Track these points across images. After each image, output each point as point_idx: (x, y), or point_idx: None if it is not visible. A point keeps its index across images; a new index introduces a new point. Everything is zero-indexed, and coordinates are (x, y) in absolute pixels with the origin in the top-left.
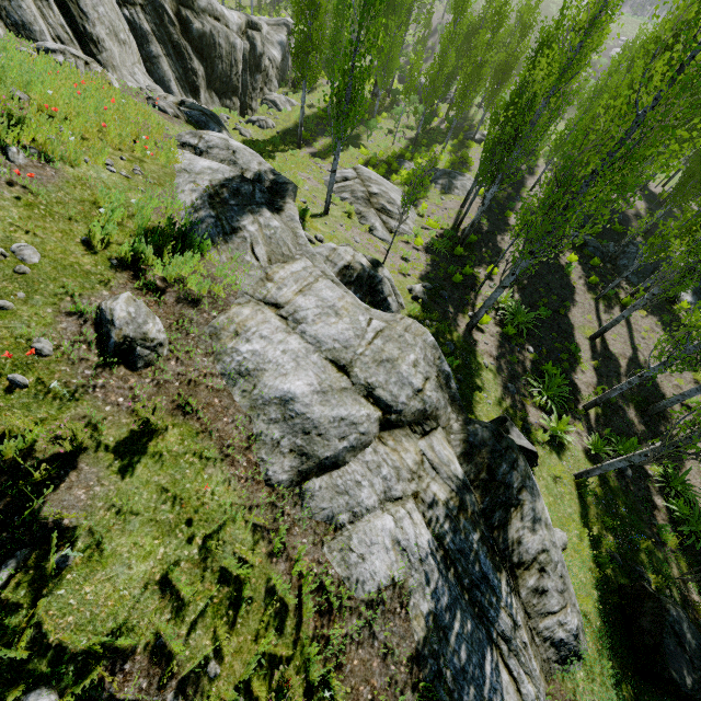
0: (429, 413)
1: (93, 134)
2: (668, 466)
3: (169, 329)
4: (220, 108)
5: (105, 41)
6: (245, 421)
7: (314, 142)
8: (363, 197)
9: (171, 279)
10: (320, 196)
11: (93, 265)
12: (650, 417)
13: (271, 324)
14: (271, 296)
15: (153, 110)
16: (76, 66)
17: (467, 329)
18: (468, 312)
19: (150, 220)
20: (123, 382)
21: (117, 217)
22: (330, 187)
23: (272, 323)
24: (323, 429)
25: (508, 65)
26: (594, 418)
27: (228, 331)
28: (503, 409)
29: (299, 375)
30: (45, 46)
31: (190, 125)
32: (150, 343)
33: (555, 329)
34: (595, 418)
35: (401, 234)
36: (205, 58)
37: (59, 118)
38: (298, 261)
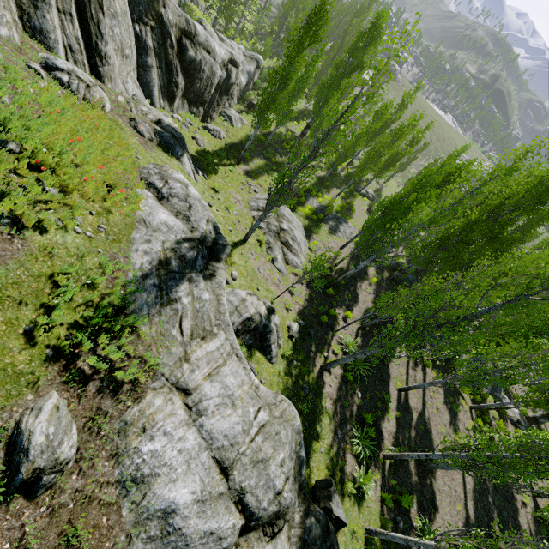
0: (281, 512)
1: (72, 189)
2: (426, 517)
3: (82, 430)
4: (187, 114)
5: (111, 56)
6: (125, 541)
7: (251, 162)
8: (274, 231)
9: (100, 369)
10: (243, 221)
11: (28, 362)
12: (422, 469)
13: (176, 417)
14: (183, 379)
15: (133, 132)
16: (77, 87)
17: (320, 369)
18: (324, 352)
19: (98, 288)
20: (15, 520)
21: (68, 293)
22: (254, 227)
23: (177, 416)
24: (193, 547)
25: (396, 158)
26: (388, 467)
27: (136, 426)
28: (330, 457)
29: (187, 480)
30: (55, 63)
31: (159, 147)
32: (59, 467)
33: (379, 376)
34: (388, 467)
35: (293, 266)
36: (189, 76)
37: (45, 174)
38: (215, 339)
